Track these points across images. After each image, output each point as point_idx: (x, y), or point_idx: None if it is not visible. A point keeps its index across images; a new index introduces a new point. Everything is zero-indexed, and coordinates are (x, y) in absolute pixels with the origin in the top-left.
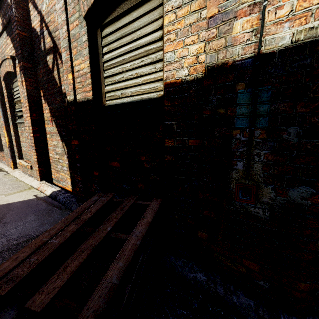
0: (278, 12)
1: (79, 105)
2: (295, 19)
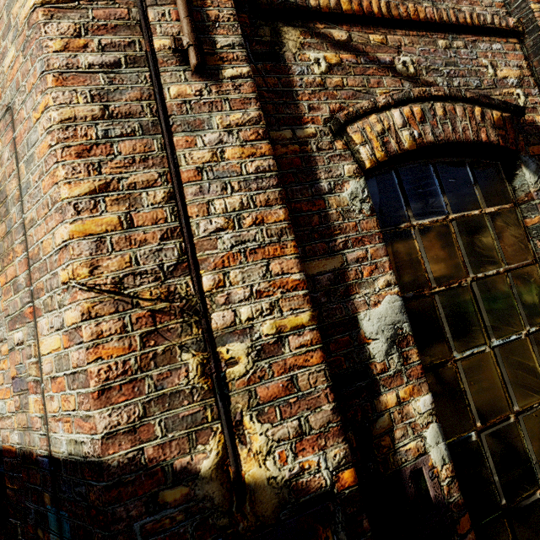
0: (52, 402)
1: None
2: (64, 420)
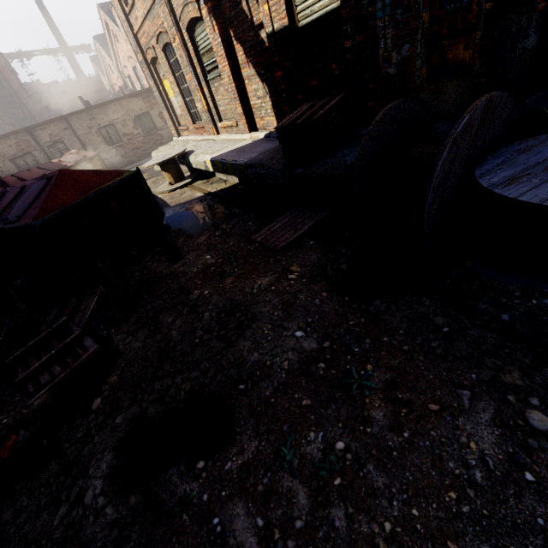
0: None
1: (278, 35)
2: None
